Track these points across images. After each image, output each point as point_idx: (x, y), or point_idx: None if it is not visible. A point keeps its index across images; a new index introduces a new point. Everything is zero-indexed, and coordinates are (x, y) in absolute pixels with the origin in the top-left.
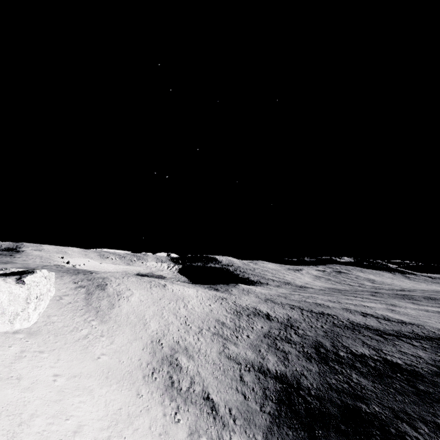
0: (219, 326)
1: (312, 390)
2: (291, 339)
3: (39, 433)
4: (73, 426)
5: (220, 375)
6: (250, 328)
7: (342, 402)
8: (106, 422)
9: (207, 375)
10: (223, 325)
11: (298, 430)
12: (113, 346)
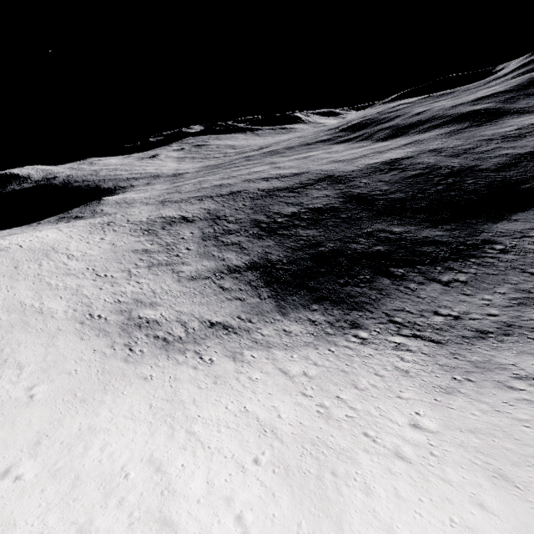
0: (146, 256)
1: (283, 260)
2: (231, 230)
3: (132, 524)
4: (145, 471)
5: (201, 299)
6: (182, 240)
7: (309, 255)
8: (162, 428)
9: (190, 308)
10: (148, 253)
11: (298, 293)
12: (31, 369)
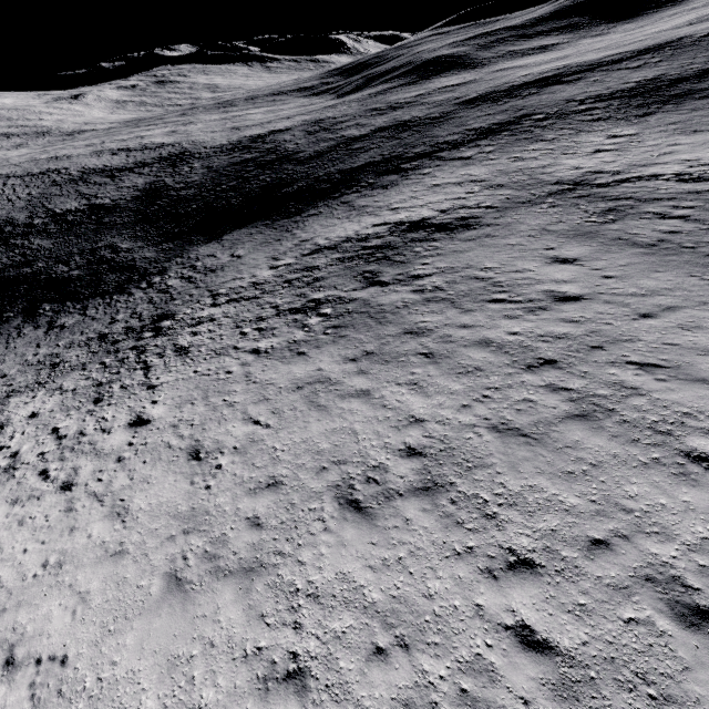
0: None
1: None
2: None
3: None
4: None
5: None
6: None
7: (2, 279)
8: None
9: None
10: None
11: None
12: None
